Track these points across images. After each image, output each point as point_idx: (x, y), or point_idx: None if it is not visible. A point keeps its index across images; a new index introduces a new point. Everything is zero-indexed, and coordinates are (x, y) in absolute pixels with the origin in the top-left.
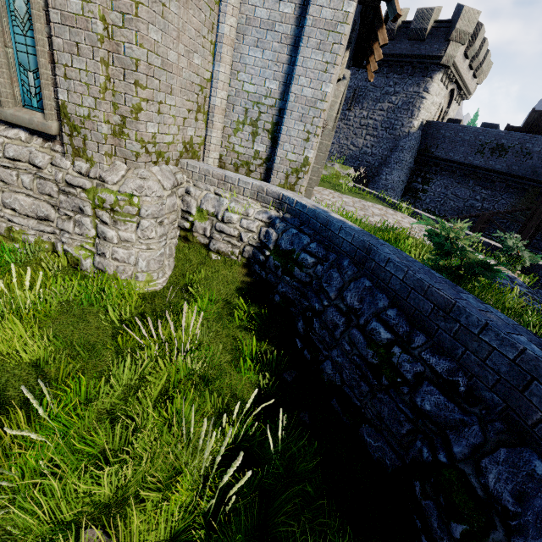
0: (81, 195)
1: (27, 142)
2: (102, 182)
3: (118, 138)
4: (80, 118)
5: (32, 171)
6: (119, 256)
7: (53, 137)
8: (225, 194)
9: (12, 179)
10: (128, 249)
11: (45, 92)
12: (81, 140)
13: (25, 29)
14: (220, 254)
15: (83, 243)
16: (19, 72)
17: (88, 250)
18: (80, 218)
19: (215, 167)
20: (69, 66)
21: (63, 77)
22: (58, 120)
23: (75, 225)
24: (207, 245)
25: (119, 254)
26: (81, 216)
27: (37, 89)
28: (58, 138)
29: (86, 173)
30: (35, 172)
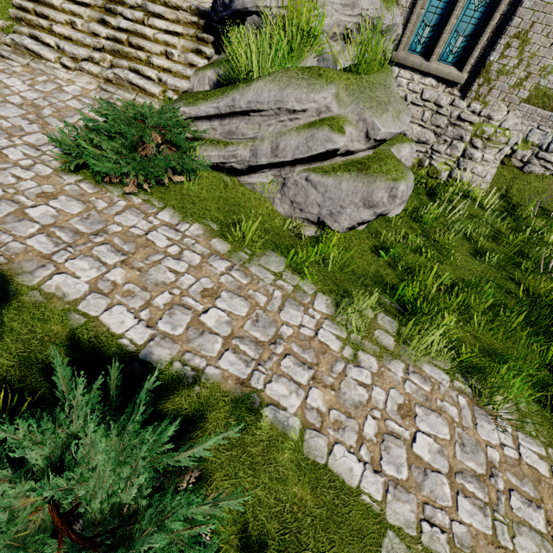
0: (467, 127)
1: (435, 88)
2: (488, 119)
3: (513, 88)
4: (498, 74)
5: (434, 109)
6: (476, 171)
7: (455, 85)
8: (548, 130)
9: (417, 114)
10: (484, 166)
11: (475, 54)
12: (488, 89)
13: (479, 6)
14: (530, 175)
15: (446, 160)
16: (451, 36)
17: (447, 165)
18: (456, 143)
19: (533, 107)
20: (514, 38)
21: (504, 45)
22: (468, 73)
23: (447, 148)
24: (518, 168)
25: (477, 169)
26: (458, 142)
27: (459, 49)
28: (459, 85)
29: (478, 112)
30: (435, 110)
